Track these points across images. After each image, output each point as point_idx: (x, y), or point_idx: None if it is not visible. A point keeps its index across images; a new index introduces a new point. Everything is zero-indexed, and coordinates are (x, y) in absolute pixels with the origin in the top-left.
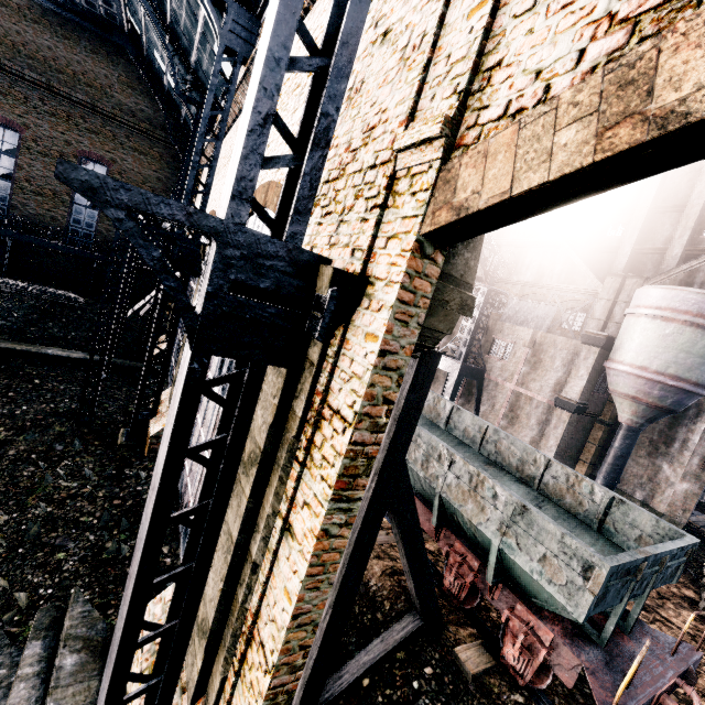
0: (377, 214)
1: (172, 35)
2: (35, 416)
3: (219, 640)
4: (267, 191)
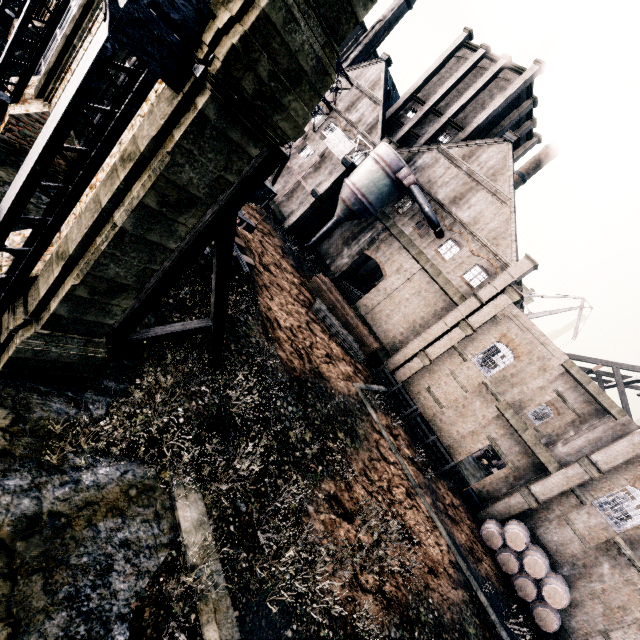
0: None
1: None
2: None
3: (54, 77)
4: None
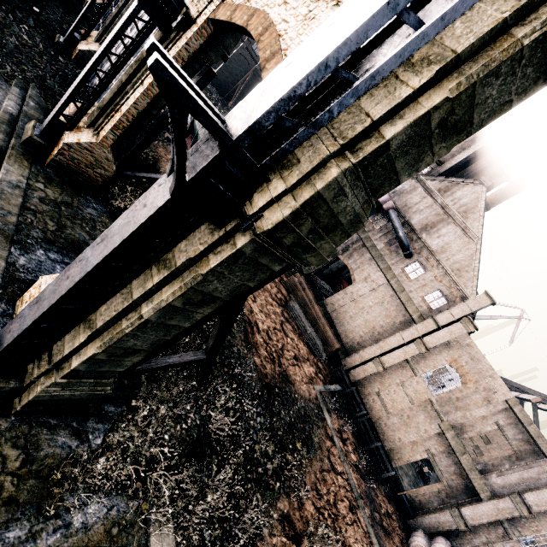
0: (207, 4)
1: None
2: None
3: (105, 112)
4: None
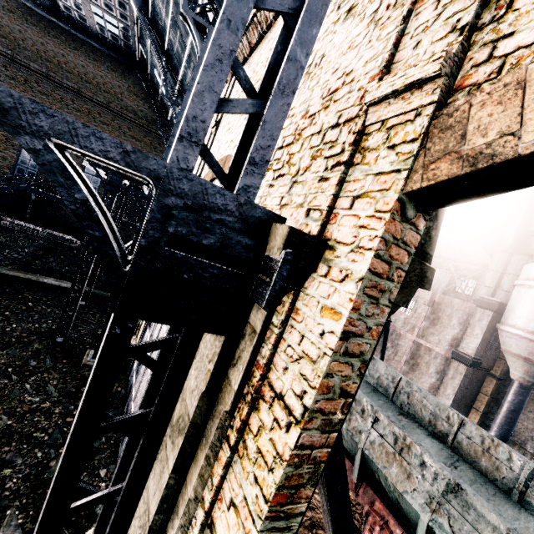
0: (340, 171)
1: (167, 58)
2: (21, 334)
3: None
4: (224, 163)
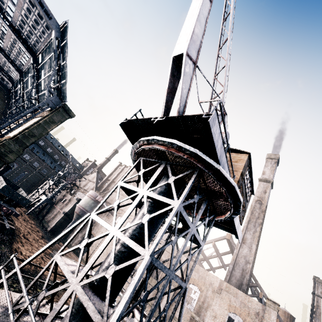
0: None
1: (15, 101)
2: None
3: None
4: None
